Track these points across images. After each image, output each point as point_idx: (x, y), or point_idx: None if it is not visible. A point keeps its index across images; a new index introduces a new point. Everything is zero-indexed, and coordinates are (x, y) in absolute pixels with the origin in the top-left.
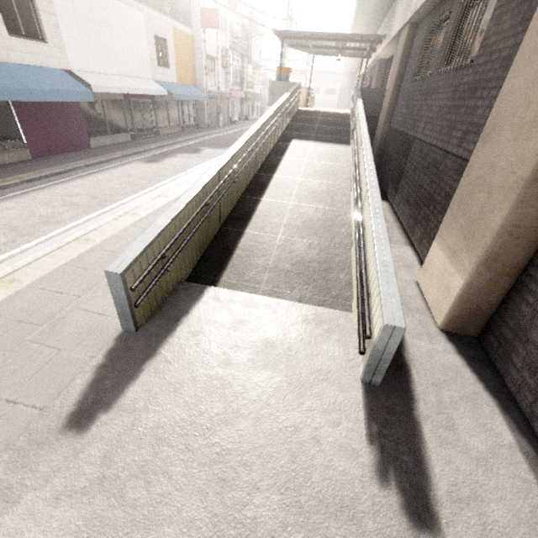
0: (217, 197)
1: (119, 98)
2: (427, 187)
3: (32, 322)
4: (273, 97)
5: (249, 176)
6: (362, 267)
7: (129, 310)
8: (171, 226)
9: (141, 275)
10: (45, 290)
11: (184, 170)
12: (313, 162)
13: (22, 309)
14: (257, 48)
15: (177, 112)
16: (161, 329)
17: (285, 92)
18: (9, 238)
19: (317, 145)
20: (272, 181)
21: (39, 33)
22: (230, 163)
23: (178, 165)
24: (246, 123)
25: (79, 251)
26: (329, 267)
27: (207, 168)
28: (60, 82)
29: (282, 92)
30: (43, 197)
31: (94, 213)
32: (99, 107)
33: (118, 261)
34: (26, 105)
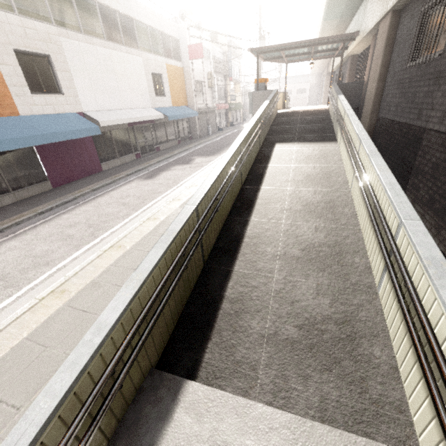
0: (197, 236)
1: (125, 127)
2: None
3: None
4: (253, 105)
5: (234, 193)
6: None
7: None
8: (124, 317)
9: None
10: None
11: (176, 183)
12: (301, 166)
13: None
14: (236, 68)
15: (174, 129)
16: None
17: (263, 99)
18: None
19: (302, 146)
20: (260, 195)
21: (57, 87)
22: (211, 191)
23: (171, 178)
24: (232, 129)
25: (48, 312)
26: (352, 331)
27: (196, 179)
28: (72, 124)
29: (260, 100)
30: (46, 231)
31: (84, 248)
32: (108, 136)
33: (18, 429)
34: (47, 146)
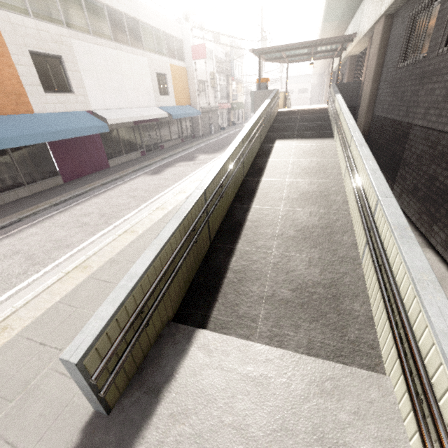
0: (204, 217)
1: (130, 125)
2: (445, 180)
3: (3, 395)
4: (255, 104)
5: (237, 184)
6: (408, 334)
7: (95, 397)
8: (149, 271)
9: (106, 354)
10: (31, 341)
11: (181, 178)
12: (299, 160)
13: (0, 373)
14: (238, 67)
15: (177, 128)
16: (138, 410)
17: (265, 98)
18: (23, 268)
19: (300, 143)
20: (260, 186)
21: (68, 87)
22: (217, 178)
23: (176, 174)
24: (234, 128)
25: (75, 283)
26: (337, 293)
27: (200, 174)
28: (82, 121)
29: (262, 99)
30: (62, 220)
31: (99, 233)
32: (115, 134)
33: (79, 338)
34: (59, 142)
